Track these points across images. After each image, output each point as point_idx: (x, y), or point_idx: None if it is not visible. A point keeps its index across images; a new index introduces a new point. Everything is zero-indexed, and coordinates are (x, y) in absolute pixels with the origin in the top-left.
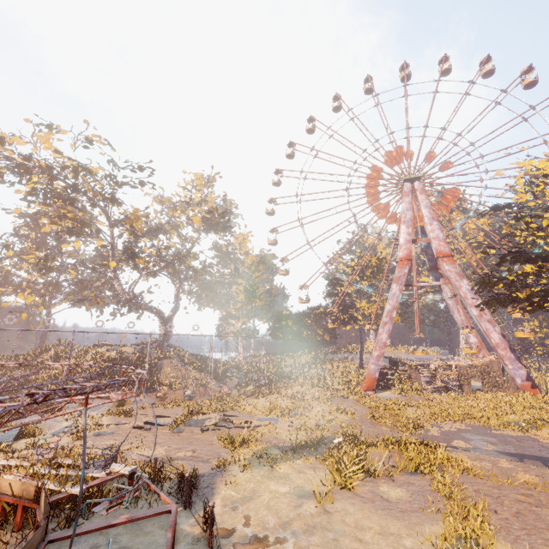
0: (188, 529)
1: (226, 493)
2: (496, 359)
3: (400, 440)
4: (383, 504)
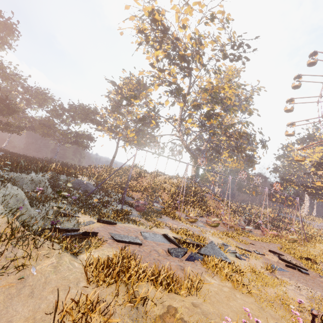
0: None
1: None
2: None
3: None
4: None
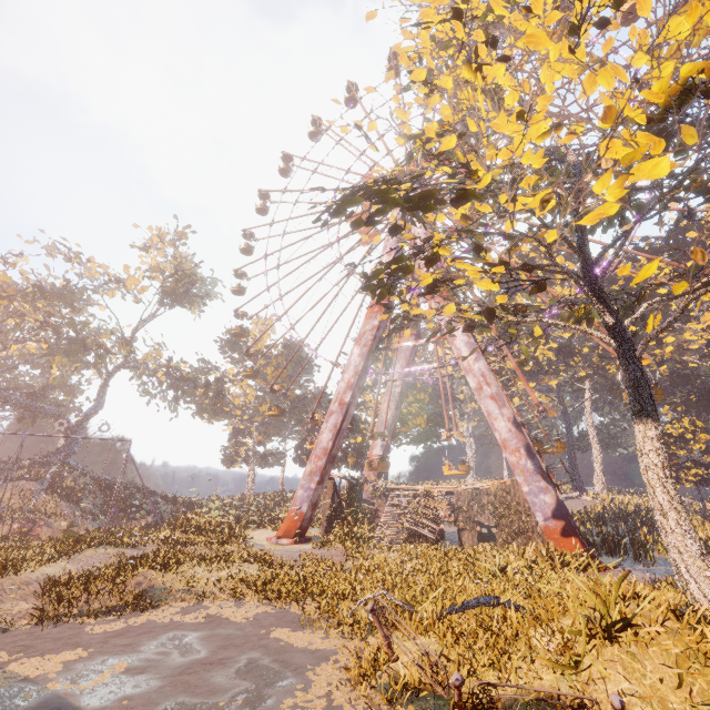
0: None
1: None
2: None
3: None
4: None
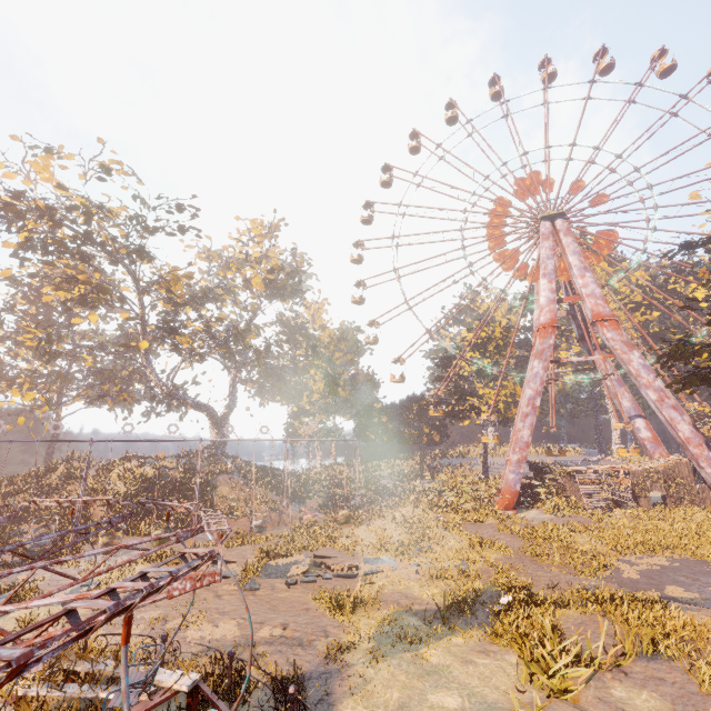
0: None
1: None
2: (684, 460)
3: (601, 594)
4: None
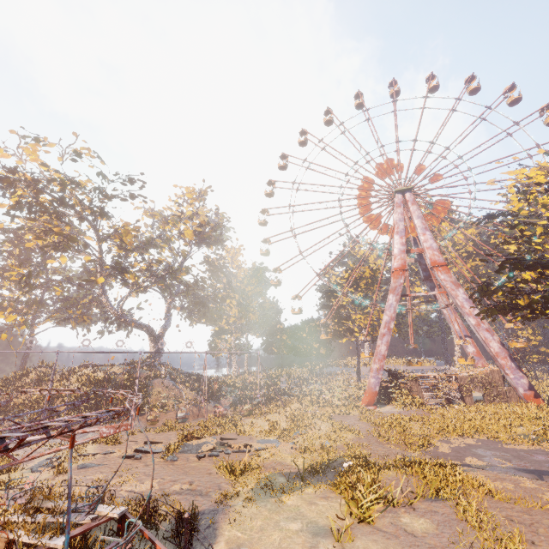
0: None
1: (230, 534)
2: (496, 369)
3: (413, 461)
4: (409, 540)
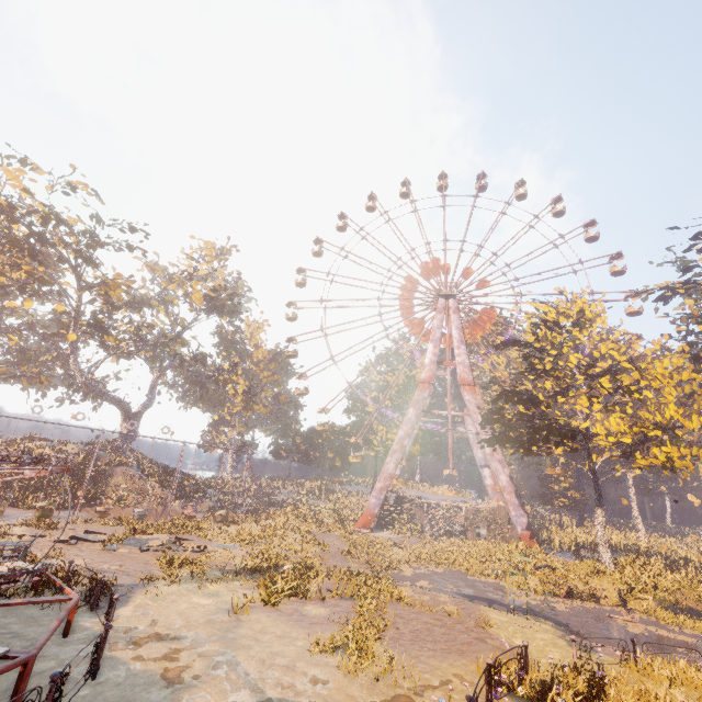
0: (88, 626)
1: (141, 602)
2: (504, 505)
3: (354, 571)
4: (298, 618)
